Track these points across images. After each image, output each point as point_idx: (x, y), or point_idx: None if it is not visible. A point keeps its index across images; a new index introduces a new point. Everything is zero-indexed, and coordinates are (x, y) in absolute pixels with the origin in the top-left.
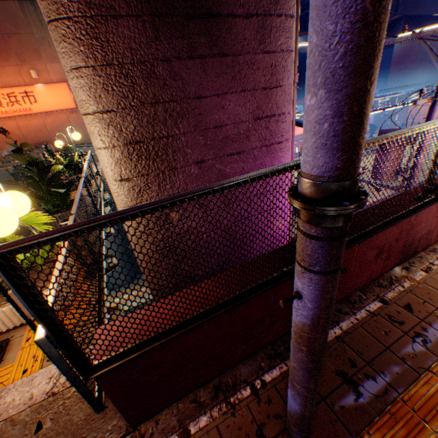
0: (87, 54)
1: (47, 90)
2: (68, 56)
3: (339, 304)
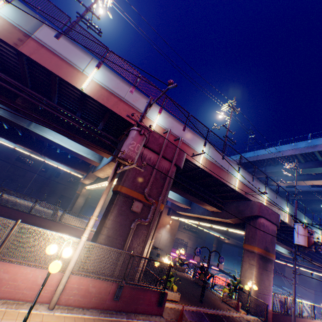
0: (257, 269)
1: None
2: (255, 268)
3: None
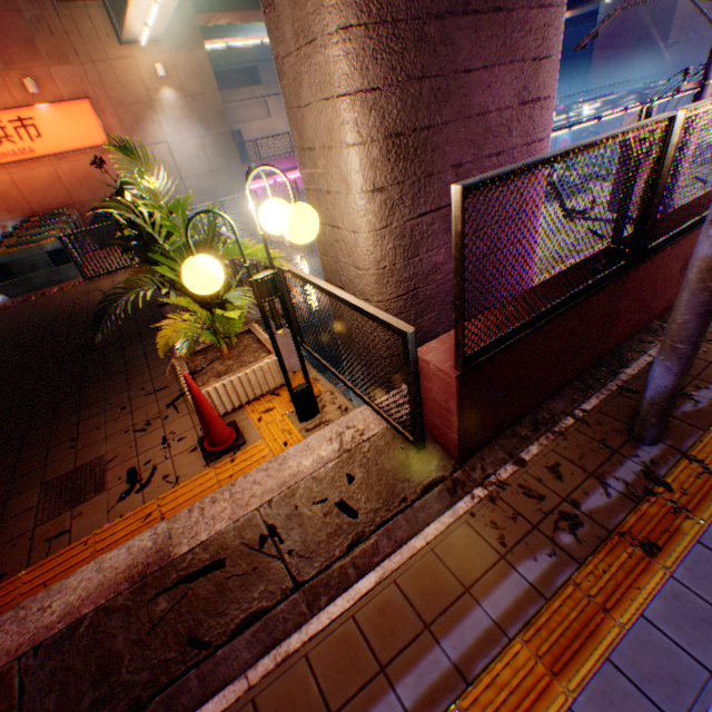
0: (360, 8)
1: (56, 115)
2: (336, 11)
3: (639, 335)
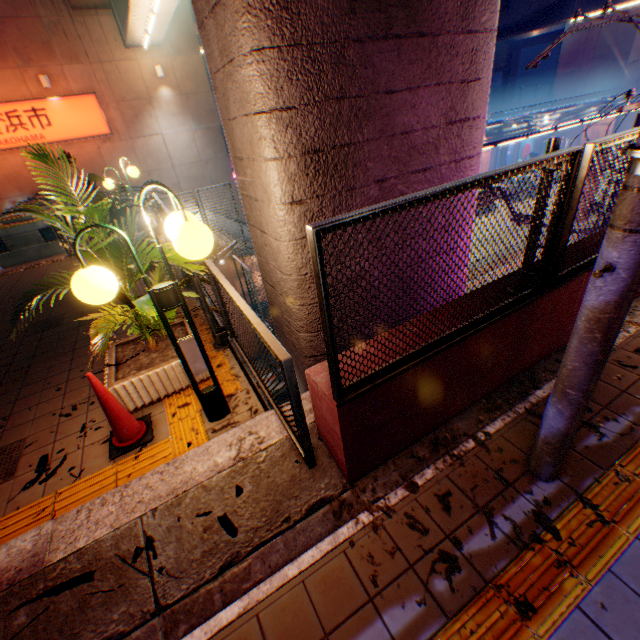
0: (273, 31)
1: (66, 107)
2: (249, 33)
3: (556, 354)
